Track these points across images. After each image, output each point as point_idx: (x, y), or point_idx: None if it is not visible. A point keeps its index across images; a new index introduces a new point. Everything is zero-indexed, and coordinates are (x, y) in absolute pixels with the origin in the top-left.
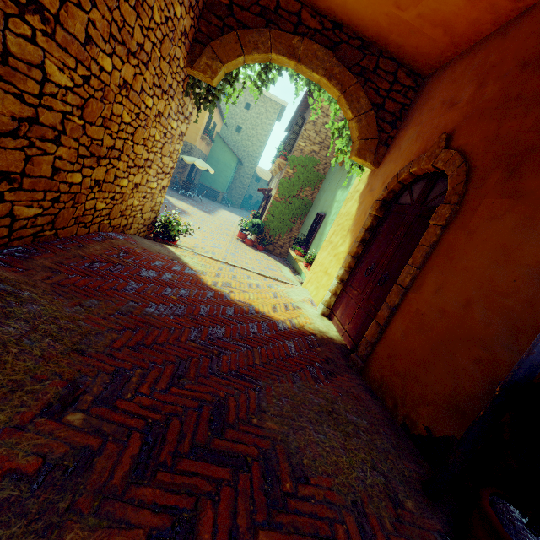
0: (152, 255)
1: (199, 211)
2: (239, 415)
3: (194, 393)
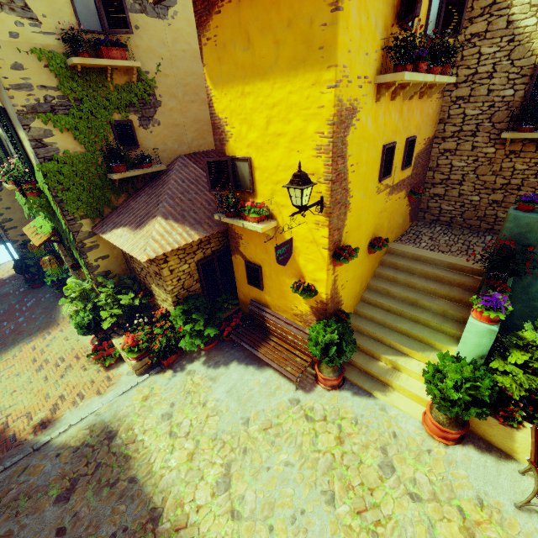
0: None
1: None
2: None
3: None
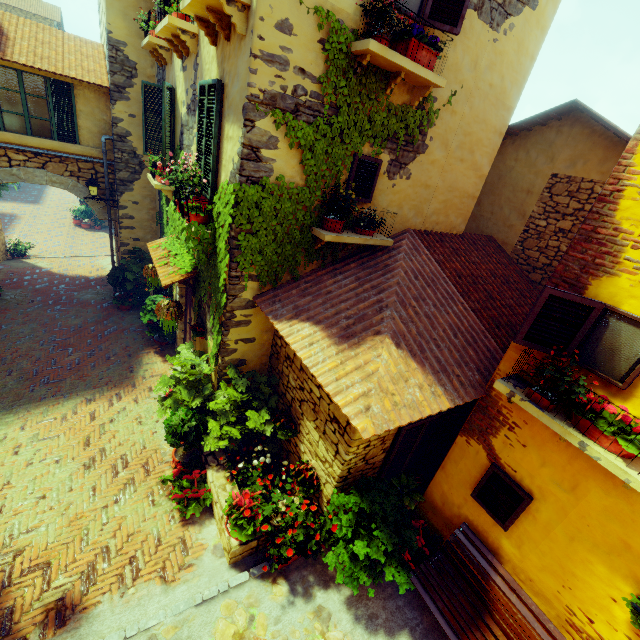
0: (23, 270)
1: (26, 206)
2: (69, 297)
3: (58, 297)
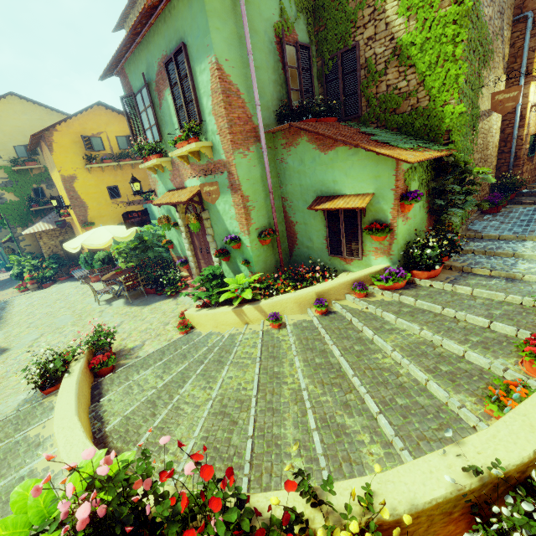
0: None
1: None
2: None
3: None
